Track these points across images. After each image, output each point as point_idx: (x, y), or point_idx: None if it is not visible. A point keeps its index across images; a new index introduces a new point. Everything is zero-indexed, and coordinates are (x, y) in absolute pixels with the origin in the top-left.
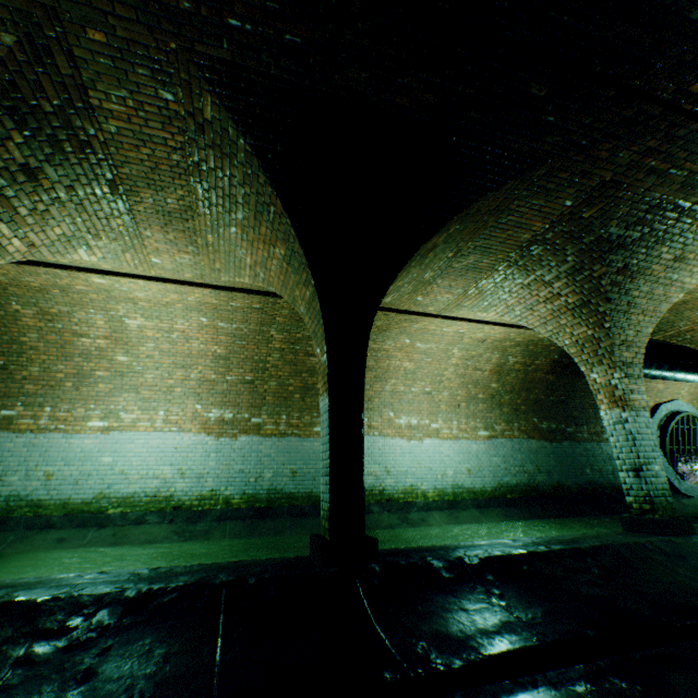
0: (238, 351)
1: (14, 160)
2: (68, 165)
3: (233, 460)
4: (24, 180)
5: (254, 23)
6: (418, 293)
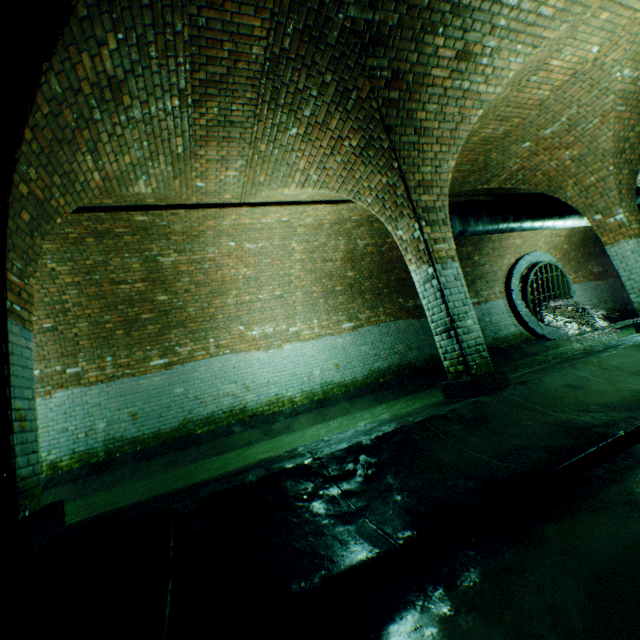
0: None
1: None
2: None
3: (53, 421)
4: None
5: None
6: (191, 177)
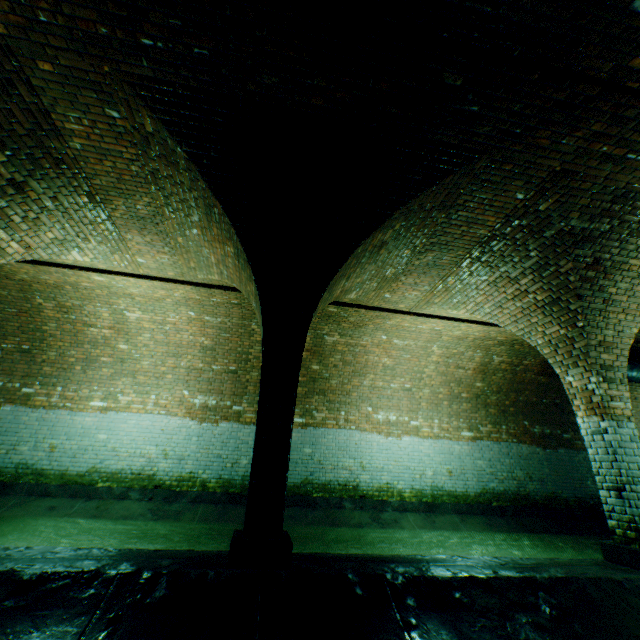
0: (223, 343)
1: (2, 176)
2: (48, 178)
3: (213, 445)
4: (13, 192)
5: (164, 40)
6: (384, 290)
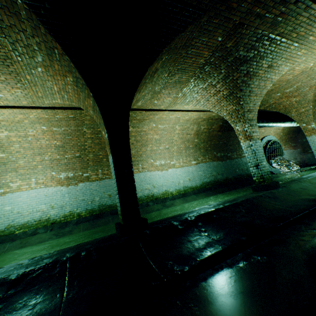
0: (68, 142)
1: None
2: None
3: (78, 195)
4: None
5: None
6: (154, 99)
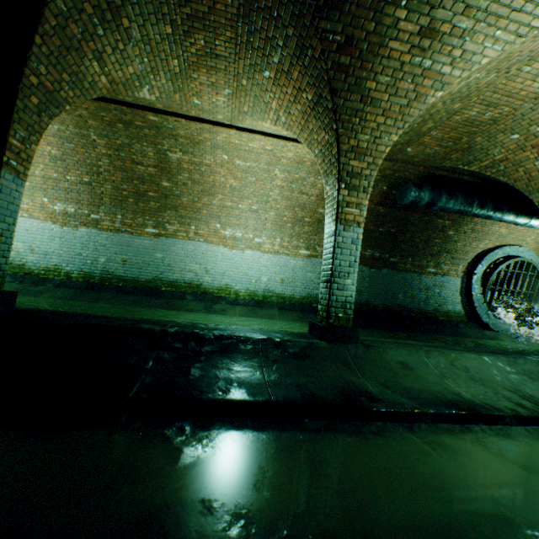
0: (70, 154)
1: None
2: None
3: (74, 246)
4: None
5: None
6: (189, 94)
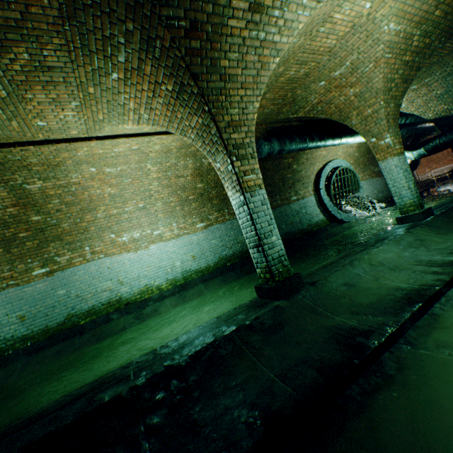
0: None
1: None
2: None
3: None
4: None
5: None
6: (28, 117)
